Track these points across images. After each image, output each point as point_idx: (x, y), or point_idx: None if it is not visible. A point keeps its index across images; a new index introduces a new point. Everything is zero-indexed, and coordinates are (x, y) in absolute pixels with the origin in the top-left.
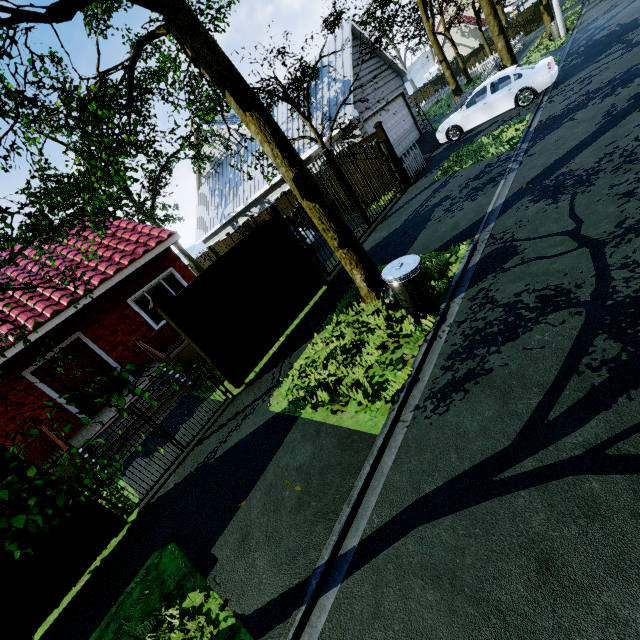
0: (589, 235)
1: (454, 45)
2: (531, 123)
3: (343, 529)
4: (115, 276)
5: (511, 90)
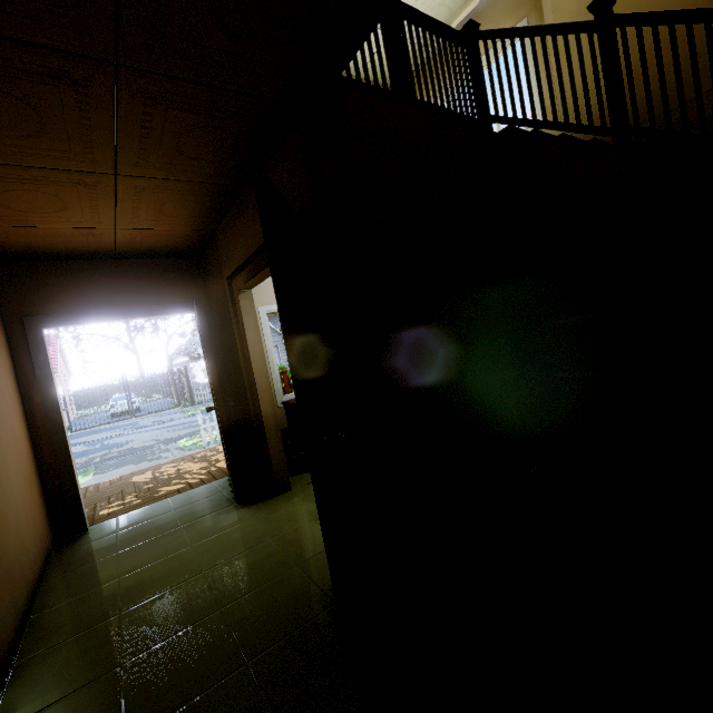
0: None
1: None
2: None
3: None
4: None
5: None
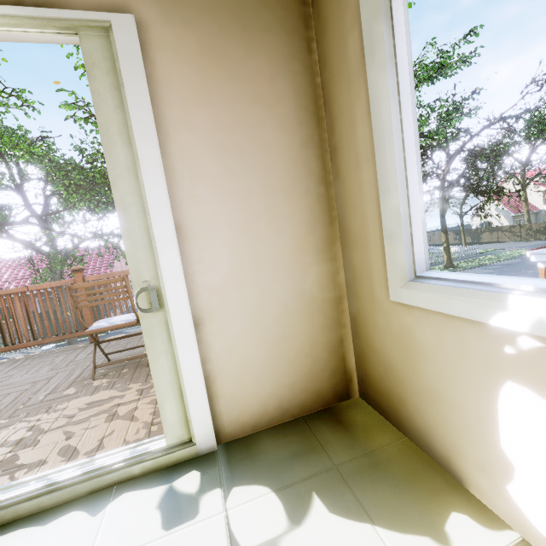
0: None
1: None
2: None
3: None
4: None
5: None
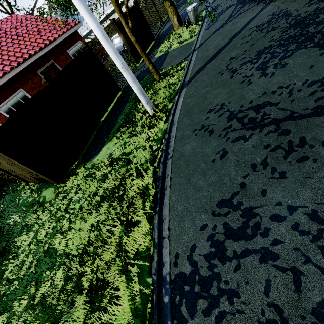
0: None
1: None
2: None
3: (194, 47)
4: (63, 35)
5: None
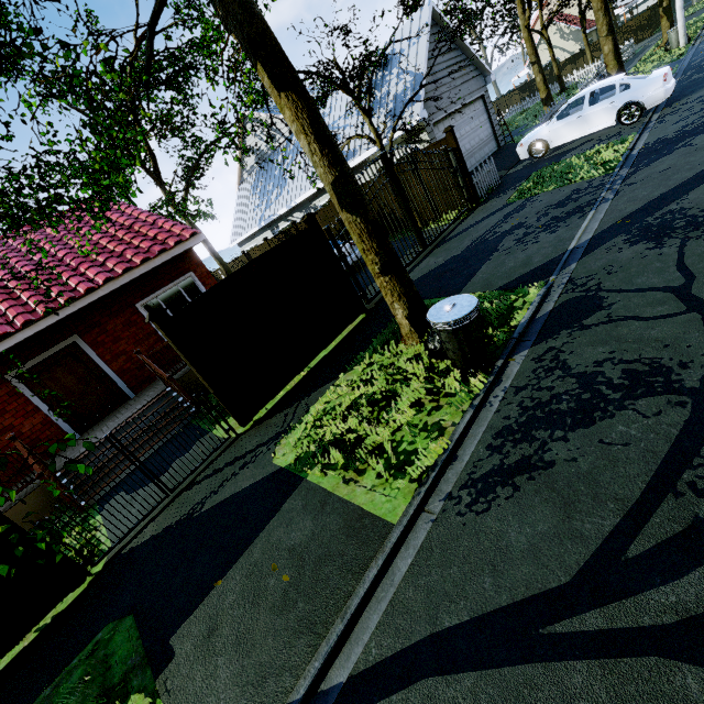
0: (703, 296)
1: (550, 46)
2: (634, 145)
3: (330, 653)
4: (124, 275)
5: (614, 103)
